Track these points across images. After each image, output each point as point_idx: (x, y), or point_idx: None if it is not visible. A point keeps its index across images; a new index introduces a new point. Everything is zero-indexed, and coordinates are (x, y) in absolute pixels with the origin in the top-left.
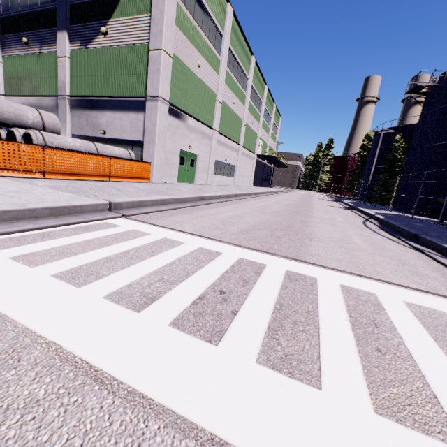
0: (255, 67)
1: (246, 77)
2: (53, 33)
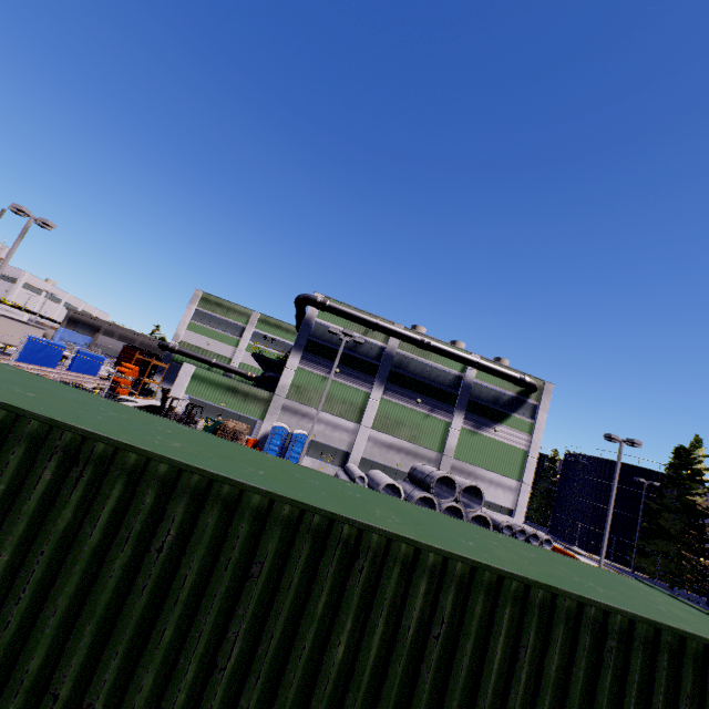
0: None
1: None
2: (447, 407)
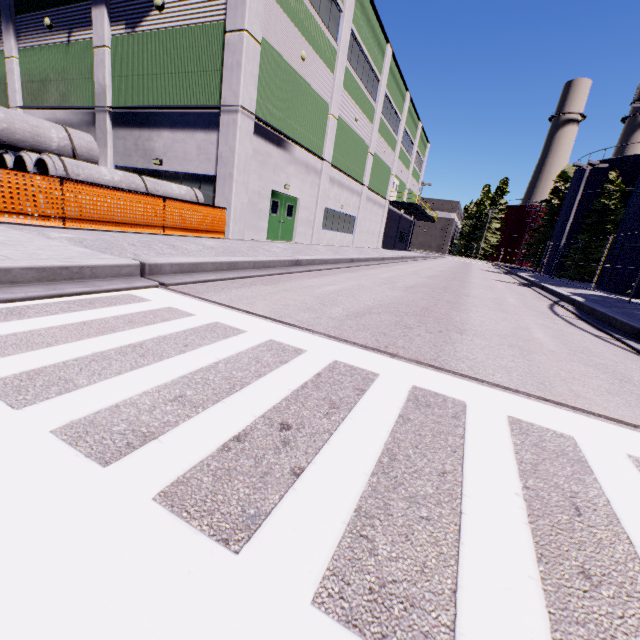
0: (392, 63)
1: (377, 78)
2: (87, 9)
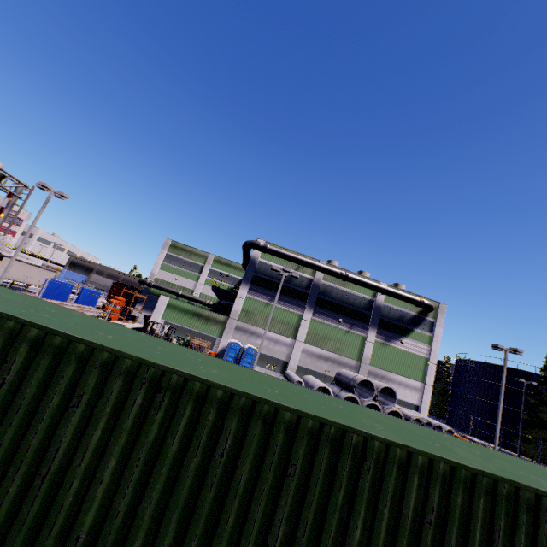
0: None
1: None
2: (363, 325)
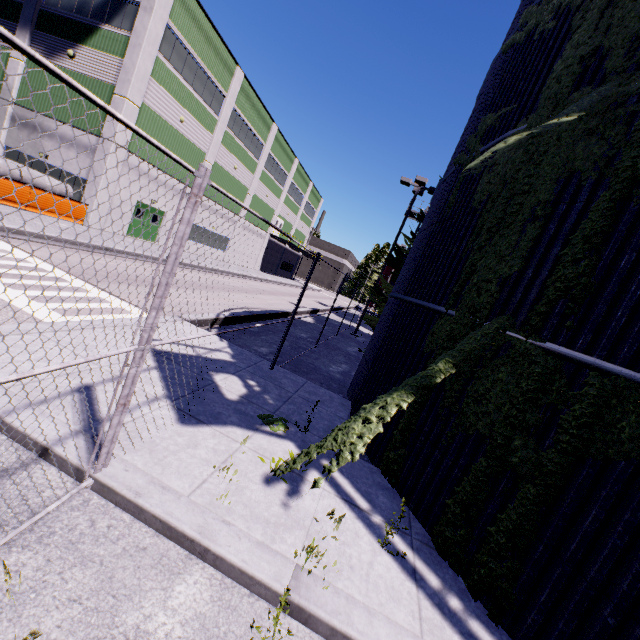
0: (280, 136)
1: (262, 144)
2: (12, 28)
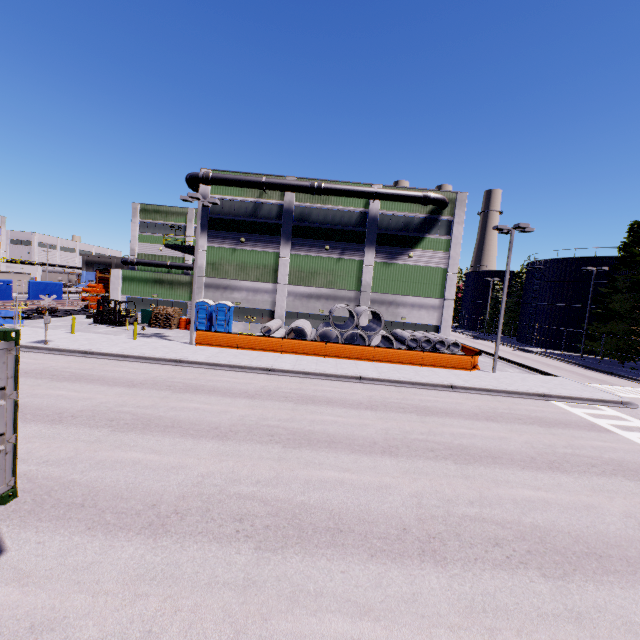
0: None
1: None
2: (357, 247)
